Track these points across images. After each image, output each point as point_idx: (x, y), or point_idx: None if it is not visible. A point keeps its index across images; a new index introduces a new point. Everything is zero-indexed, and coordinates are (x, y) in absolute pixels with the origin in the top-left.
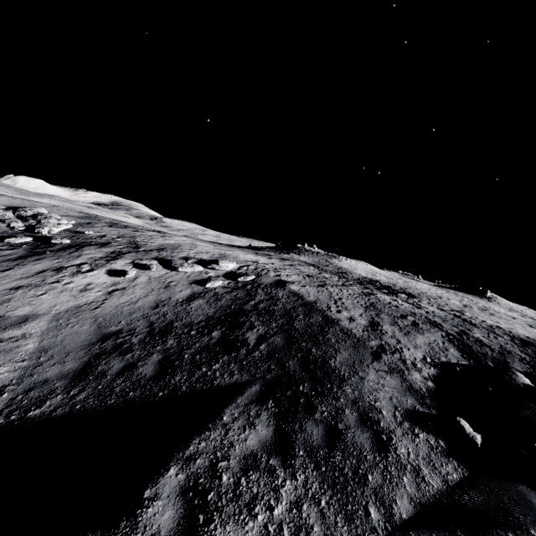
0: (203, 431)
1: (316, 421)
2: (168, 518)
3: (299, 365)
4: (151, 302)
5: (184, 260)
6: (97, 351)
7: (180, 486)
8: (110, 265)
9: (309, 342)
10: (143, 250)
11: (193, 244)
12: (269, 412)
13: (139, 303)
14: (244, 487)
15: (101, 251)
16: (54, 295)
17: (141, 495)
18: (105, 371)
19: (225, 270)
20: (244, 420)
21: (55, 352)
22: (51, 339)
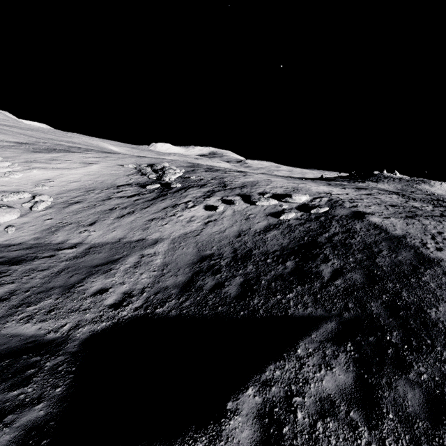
0: (277, 359)
1: (410, 382)
2: (246, 437)
3: (384, 309)
4: (234, 232)
5: (261, 194)
6: (197, 269)
7: (257, 408)
8: (206, 202)
9: (397, 284)
10: (229, 188)
11: (269, 180)
12: (347, 355)
13: (226, 232)
14: (321, 433)
15: (200, 191)
16: (172, 225)
17: (224, 405)
18: (202, 286)
19: (298, 203)
20: (320, 357)
21: (172, 267)
22: (170, 257)
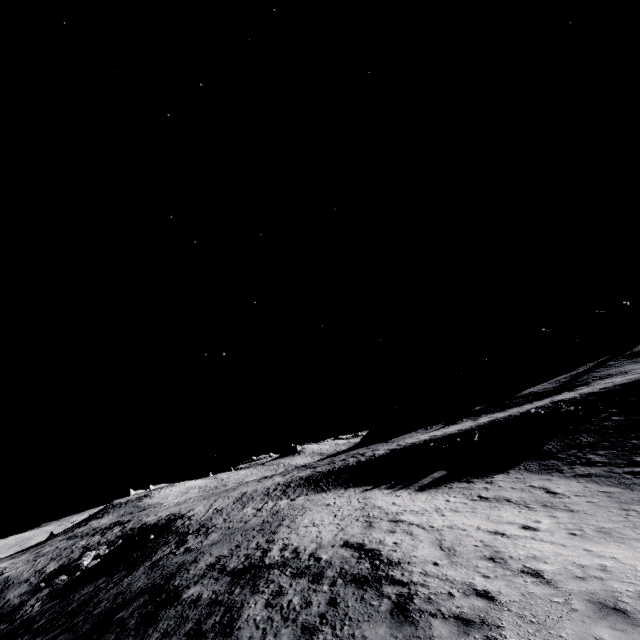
0: None
1: None
2: None
3: None
4: None
5: None
6: None
7: None
8: None
9: None
10: None
11: None
12: None
13: None
14: None
15: None
16: None
17: None
18: None
19: None
20: None
21: None
22: None
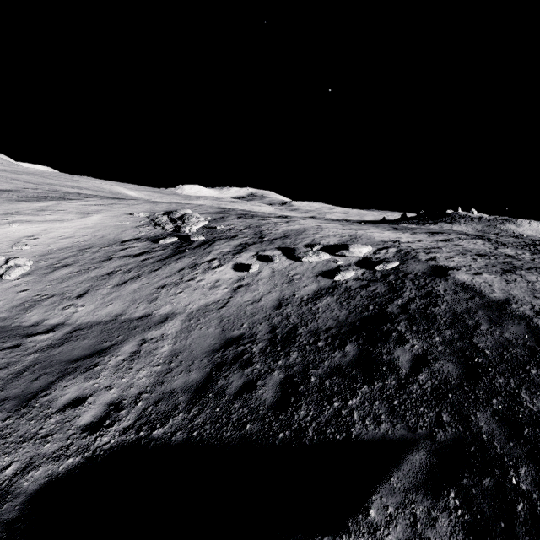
0: (337, 531)
1: None
2: None
3: (498, 424)
4: (273, 301)
5: (309, 247)
6: (219, 360)
7: None
8: (236, 259)
9: (510, 378)
10: (267, 240)
11: (319, 226)
12: (451, 518)
13: (261, 302)
14: None
15: (229, 245)
16: (189, 293)
17: None
18: (224, 388)
19: (357, 257)
20: (407, 525)
21: (184, 357)
22: (182, 342)
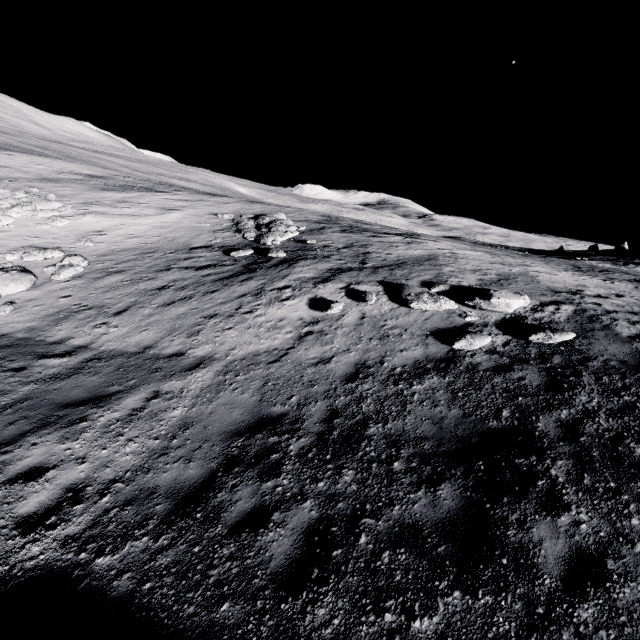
0: None
1: None
2: None
3: None
4: (348, 365)
5: (427, 285)
6: (235, 452)
7: None
8: (316, 291)
9: None
10: (370, 267)
11: (454, 254)
12: None
13: (331, 363)
14: None
15: (315, 268)
16: (240, 331)
17: None
18: (222, 508)
19: (502, 312)
20: None
21: (193, 433)
22: (202, 406)
